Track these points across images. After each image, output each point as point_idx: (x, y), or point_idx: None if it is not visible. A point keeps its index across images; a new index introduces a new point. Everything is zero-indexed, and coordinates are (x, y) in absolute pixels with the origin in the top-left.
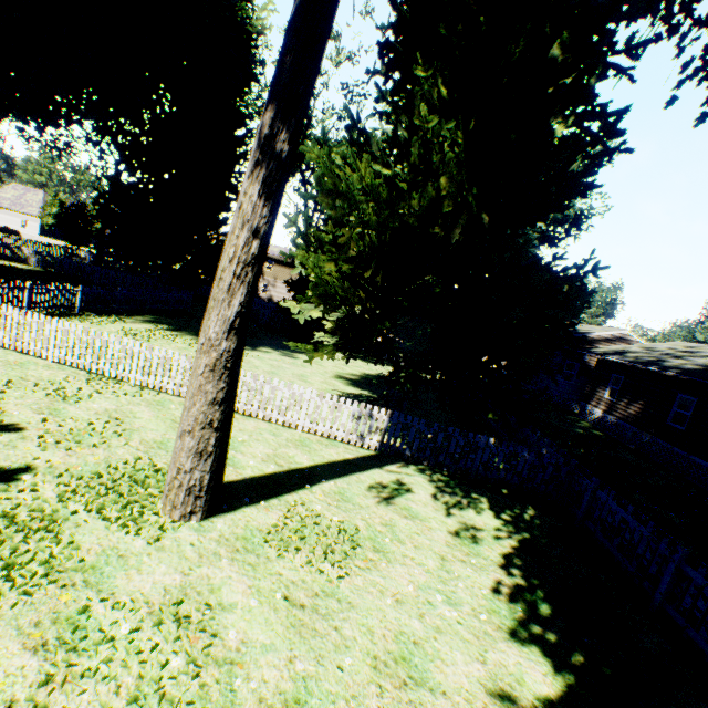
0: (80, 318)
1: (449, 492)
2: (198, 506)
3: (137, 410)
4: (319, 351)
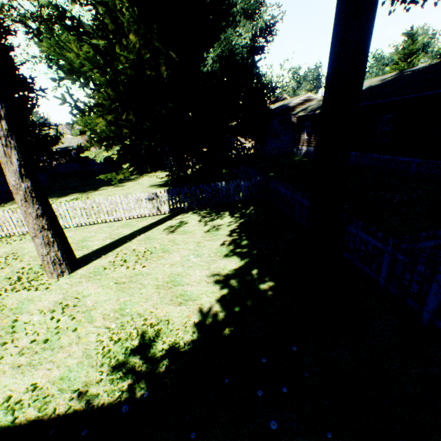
0: None
1: (208, 216)
2: (64, 268)
3: (25, 246)
4: (120, 174)
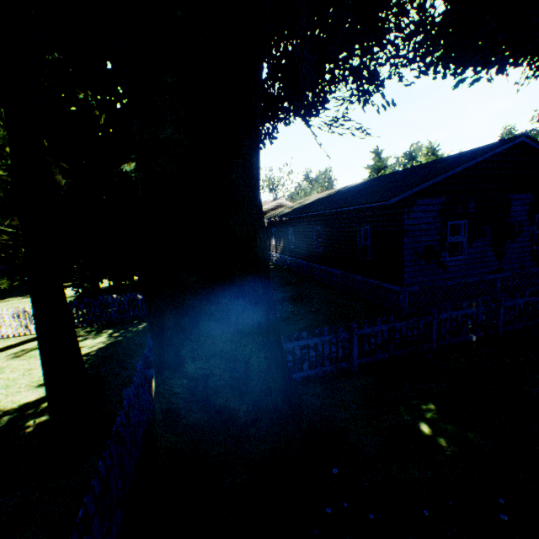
0: None
1: (85, 336)
2: None
3: None
4: None
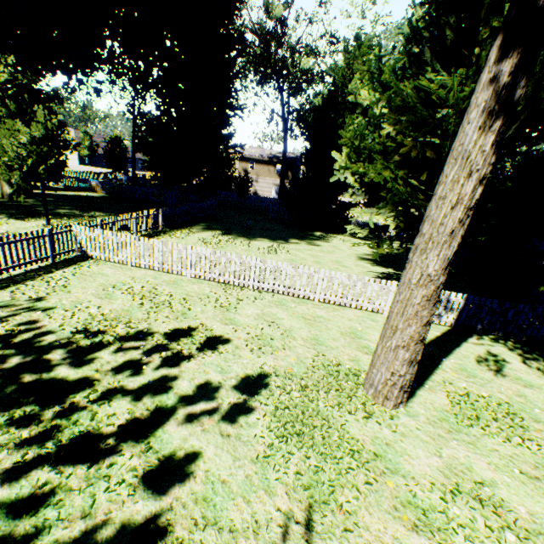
0: (166, 234)
1: (532, 359)
2: (404, 397)
3: (275, 312)
4: (379, 247)
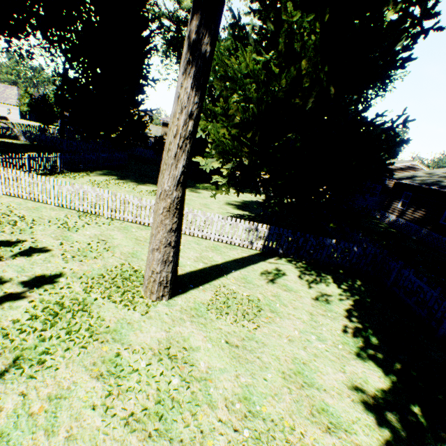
0: (62, 175)
1: (308, 274)
2: (166, 292)
3: (113, 234)
4: (219, 189)
